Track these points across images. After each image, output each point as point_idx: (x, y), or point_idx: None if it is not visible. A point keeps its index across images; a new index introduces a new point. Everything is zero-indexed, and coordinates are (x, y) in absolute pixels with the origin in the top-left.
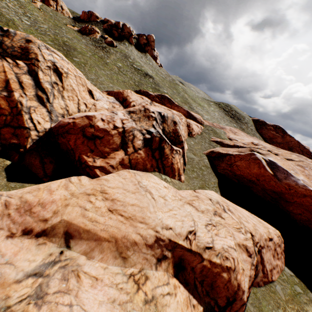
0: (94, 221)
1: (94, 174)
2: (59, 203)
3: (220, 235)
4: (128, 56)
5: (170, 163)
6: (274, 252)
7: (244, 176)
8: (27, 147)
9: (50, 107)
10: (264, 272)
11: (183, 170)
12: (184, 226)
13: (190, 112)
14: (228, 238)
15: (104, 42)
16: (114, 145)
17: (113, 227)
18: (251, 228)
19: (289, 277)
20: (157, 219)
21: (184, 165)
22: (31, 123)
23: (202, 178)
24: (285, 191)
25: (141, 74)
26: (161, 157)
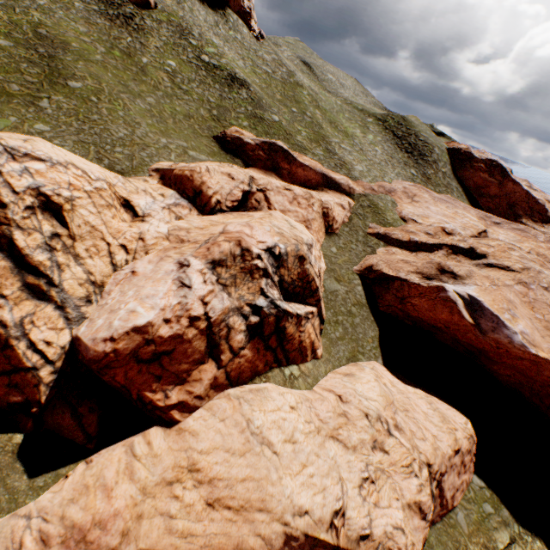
0: (188, 534)
1: (170, 417)
2: (127, 514)
3: (382, 504)
4: (188, 30)
5: (297, 344)
6: (460, 467)
7: (425, 320)
8: (42, 402)
9: (59, 293)
10: (443, 504)
11: (319, 333)
12: (327, 504)
13: (328, 174)
14: (394, 506)
15: None
16: (195, 354)
17: (219, 535)
18: (429, 452)
19: (477, 491)
20: (284, 497)
21: (321, 323)
22: (35, 354)
23: (352, 335)
24: (490, 349)
25: (222, 80)
26: (281, 342)
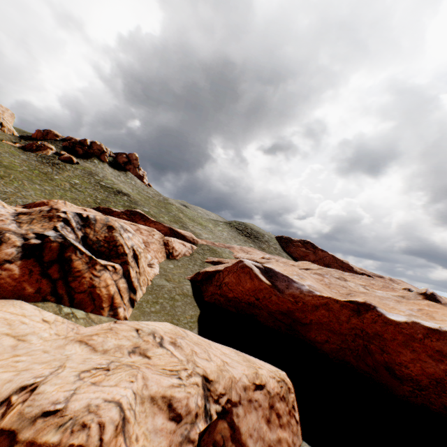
0: None
1: None
2: None
3: (105, 383)
4: (96, 173)
5: (87, 285)
6: (271, 413)
7: (241, 298)
8: None
9: None
10: None
11: (129, 301)
12: (16, 379)
13: (175, 228)
14: (122, 386)
15: (58, 158)
16: None
17: None
18: (212, 369)
19: None
20: None
21: (132, 291)
22: None
23: (170, 312)
24: (293, 307)
25: (111, 191)
26: (66, 276)
